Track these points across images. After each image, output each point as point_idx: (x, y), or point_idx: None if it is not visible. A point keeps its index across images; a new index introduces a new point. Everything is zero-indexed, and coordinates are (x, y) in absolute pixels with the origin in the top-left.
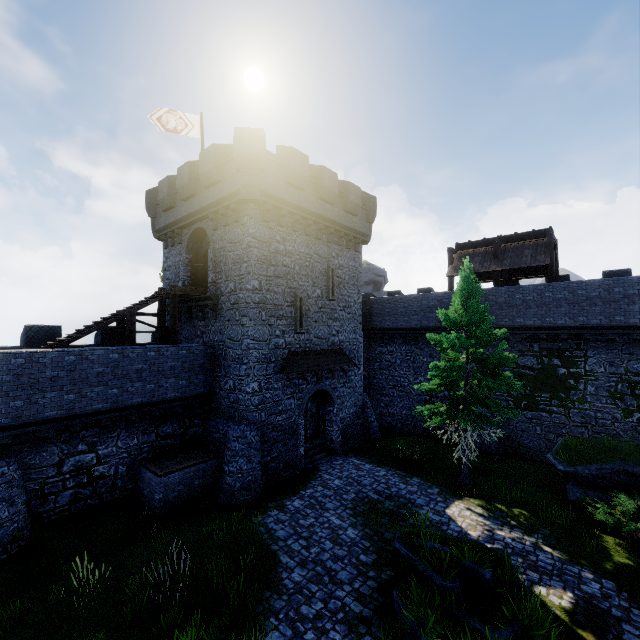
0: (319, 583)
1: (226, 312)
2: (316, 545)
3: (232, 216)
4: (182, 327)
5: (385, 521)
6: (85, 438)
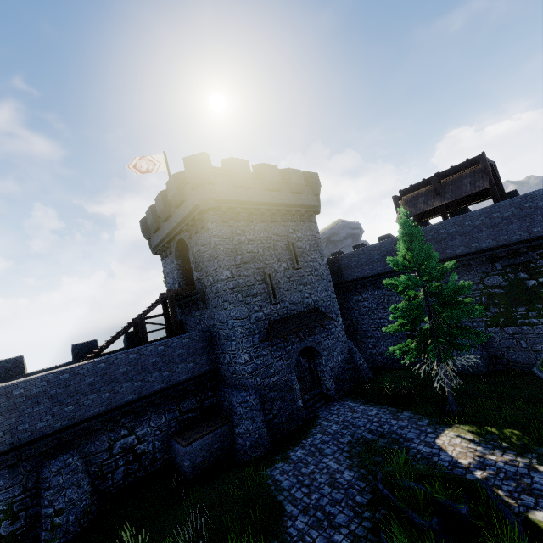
0: (319, 528)
1: (212, 301)
2: (316, 491)
3: (199, 224)
4: (186, 319)
5: (379, 459)
6: (125, 424)
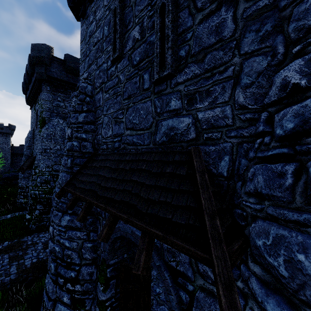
0: None
1: None
2: None
3: None
4: None
5: None
6: None
